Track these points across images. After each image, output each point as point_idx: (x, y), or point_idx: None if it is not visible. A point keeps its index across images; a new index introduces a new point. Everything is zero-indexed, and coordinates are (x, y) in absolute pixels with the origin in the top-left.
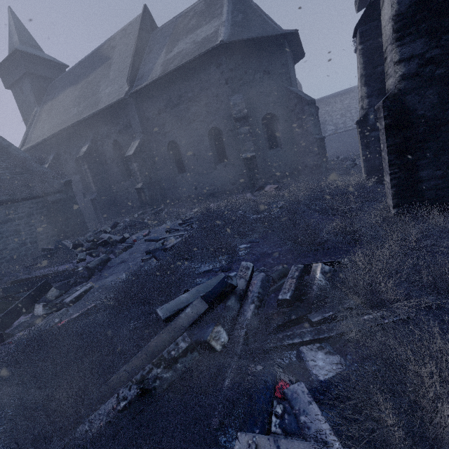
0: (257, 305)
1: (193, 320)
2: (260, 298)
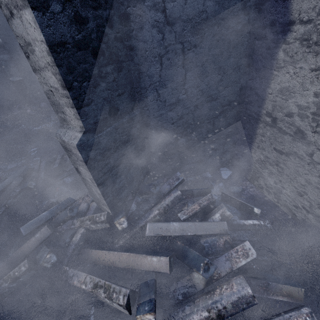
0: (45, 172)
1: (18, 184)
2: (46, 169)
